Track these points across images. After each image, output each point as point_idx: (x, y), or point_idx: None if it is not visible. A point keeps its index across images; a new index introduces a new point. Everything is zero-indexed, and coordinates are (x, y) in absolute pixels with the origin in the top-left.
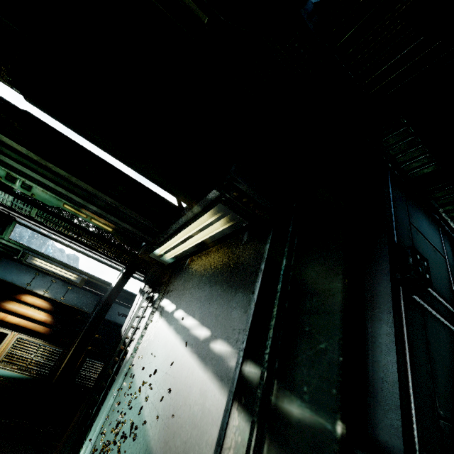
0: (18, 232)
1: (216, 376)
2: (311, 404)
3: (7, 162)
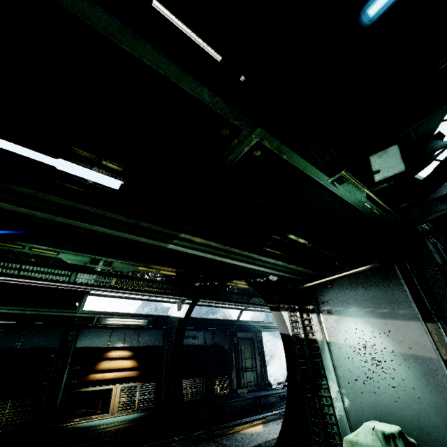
0: None
1: (409, 319)
2: None
3: (257, 269)
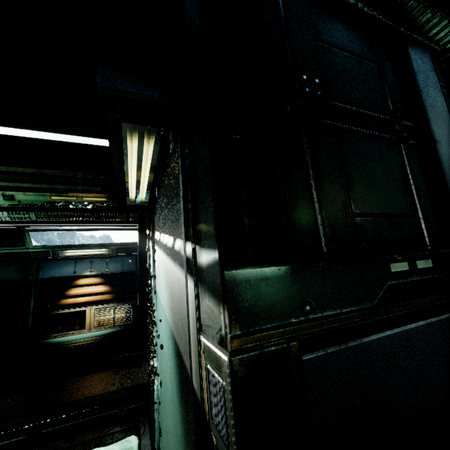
0: (46, 239)
1: (180, 265)
2: (208, 249)
3: None
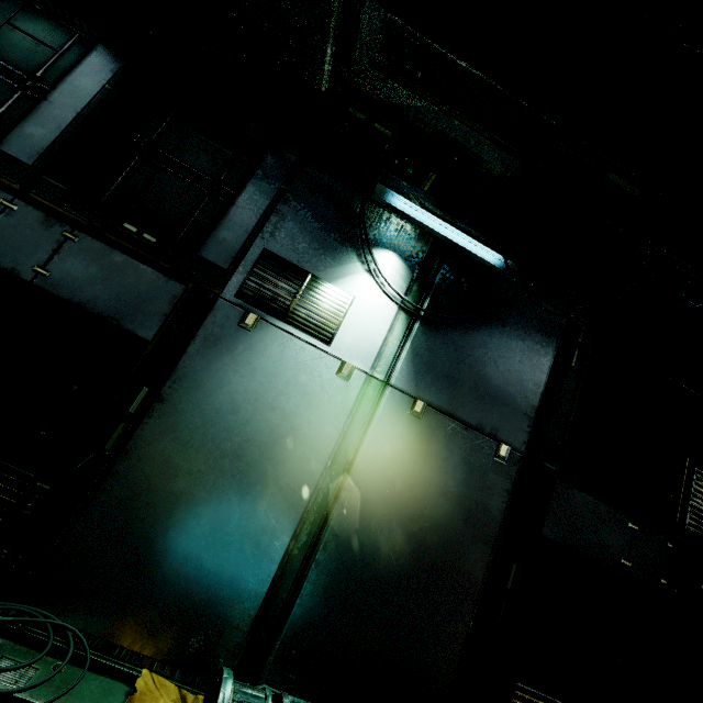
0: None
1: None
2: None
3: None
